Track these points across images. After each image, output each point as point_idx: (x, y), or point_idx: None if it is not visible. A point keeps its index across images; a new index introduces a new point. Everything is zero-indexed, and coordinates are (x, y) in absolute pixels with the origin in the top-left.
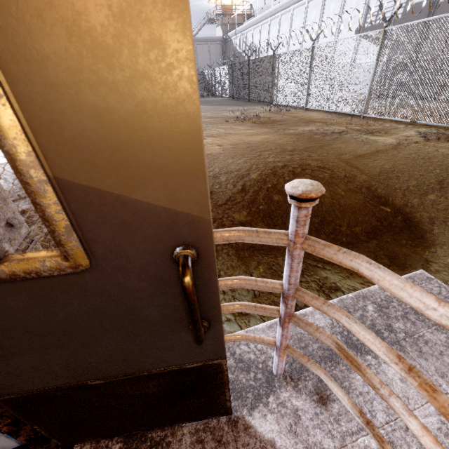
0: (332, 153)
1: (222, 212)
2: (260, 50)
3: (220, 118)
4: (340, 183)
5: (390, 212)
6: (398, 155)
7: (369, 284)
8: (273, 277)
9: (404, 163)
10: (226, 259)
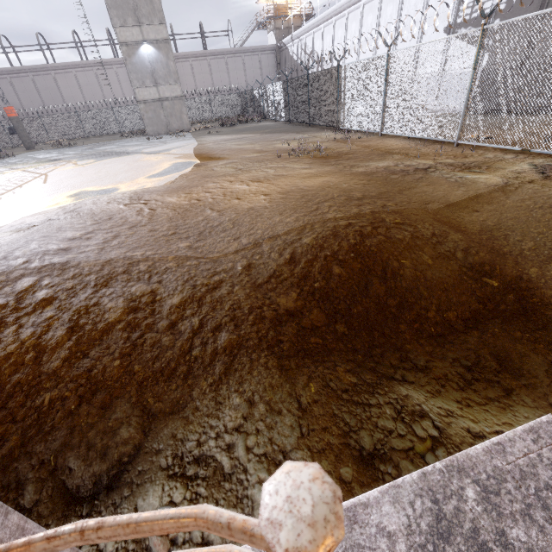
0: (414, 202)
1: (262, 298)
2: (323, 59)
3: (271, 152)
4: (426, 247)
5: (497, 287)
6: (507, 202)
7: (469, 403)
8: (330, 402)
9: (515, 215)
10: (264, 376)
